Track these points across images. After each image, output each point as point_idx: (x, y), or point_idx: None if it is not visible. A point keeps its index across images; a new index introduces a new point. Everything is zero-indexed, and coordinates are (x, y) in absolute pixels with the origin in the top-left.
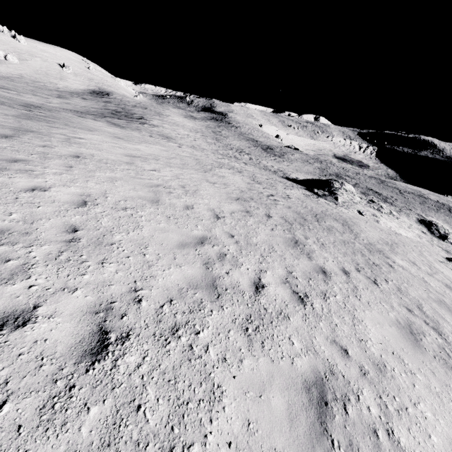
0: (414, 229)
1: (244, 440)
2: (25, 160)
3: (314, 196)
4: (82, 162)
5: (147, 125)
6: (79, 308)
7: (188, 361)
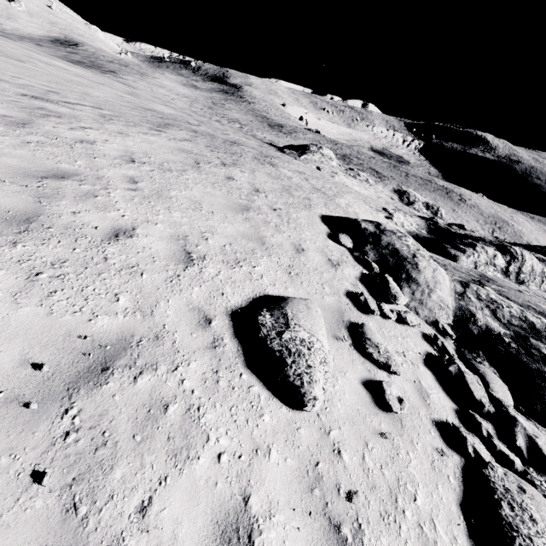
0: (382, 194)
1: None
2: None
3: (275, 150)
4: None
5: (110, 75)
6: None
7: None
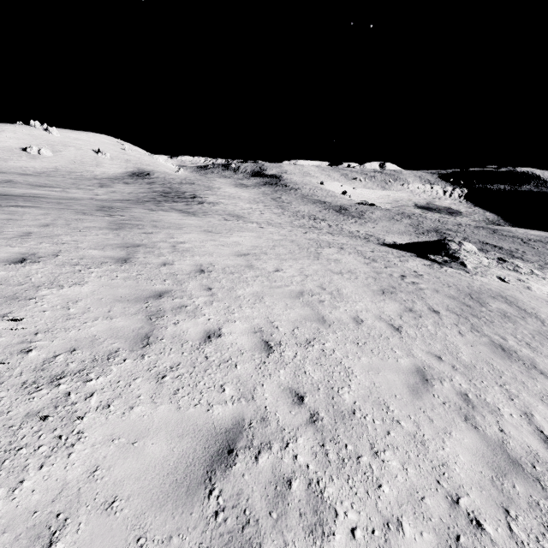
0: None
1: None
2: (166, 291)
3: (436, 265)
4: (212, 277)
5: (206, 204)
6: None
7: None
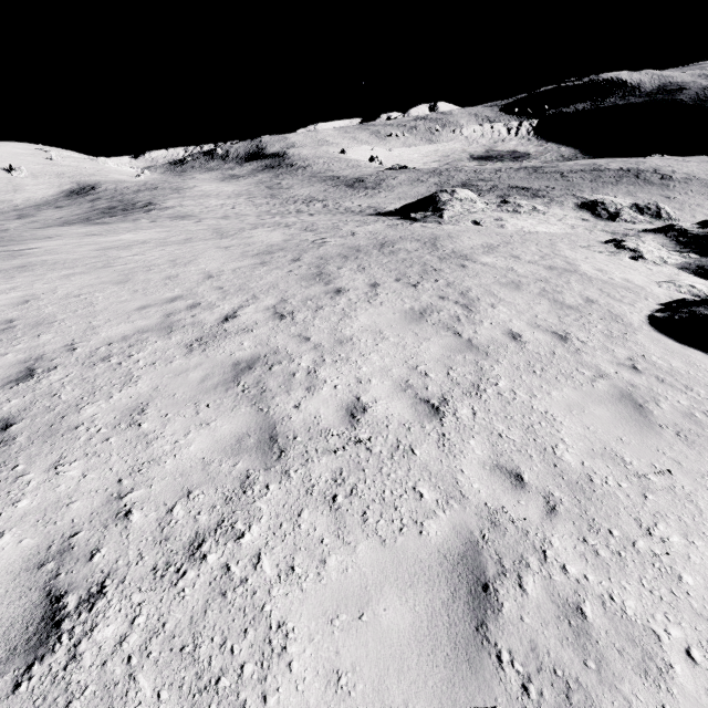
0: (568, 219)
1: (148, 394)
2: None
3: (407, 223)
4: (29, 270)
5: (155, 211)
6: (9, 363)
7: (113, 370)
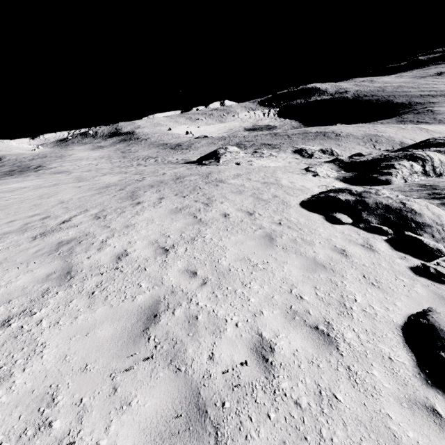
0: (288, 159)
1: None
2: None
3: (199, 167)
4: None
5: (42, 170)
6: None
7: None
